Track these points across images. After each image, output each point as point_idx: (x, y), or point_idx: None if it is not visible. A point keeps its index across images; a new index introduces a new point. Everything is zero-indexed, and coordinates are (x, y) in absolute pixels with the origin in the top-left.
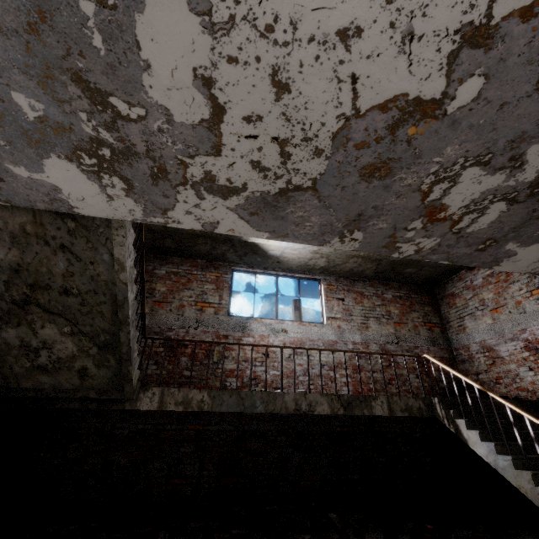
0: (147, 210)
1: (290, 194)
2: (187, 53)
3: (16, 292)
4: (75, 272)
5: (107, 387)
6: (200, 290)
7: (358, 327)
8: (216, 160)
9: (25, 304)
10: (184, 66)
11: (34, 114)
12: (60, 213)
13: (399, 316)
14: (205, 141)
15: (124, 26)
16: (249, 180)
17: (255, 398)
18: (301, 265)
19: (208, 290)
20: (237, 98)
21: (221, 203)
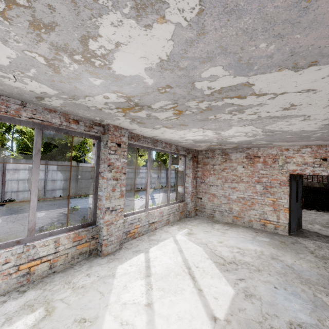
0: None
1: None
2: None
3: None
4: None
5: None
6: None
7: None
8: None
9: None
10: None
11: None
12: None
13: None
14: None
15: None
16: None
17: None
18: None
19: None
20: None
21: None
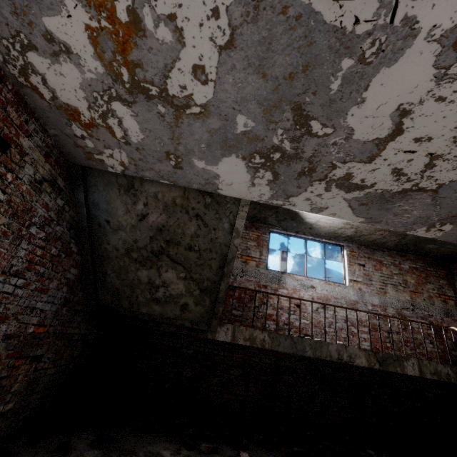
0: (275, 195)
1: (409, 193)
2: (404, 94)
3: (156, 245)
4: (200, 234)
5: (197, 320)
6: (244, 245)
7: (377, 291)
8: (364, 166)
9: (159, 254)
10: (394, 102)
11: (243, 129)
12: (202, 191)
13: (415, 285)
14: (365, 152)
15: (365, 75)
16: (380, 181)
17: (305, 344)
18: (330, 232)
19: (251, 246)
20: (421, 125)
21: (342, 195)
